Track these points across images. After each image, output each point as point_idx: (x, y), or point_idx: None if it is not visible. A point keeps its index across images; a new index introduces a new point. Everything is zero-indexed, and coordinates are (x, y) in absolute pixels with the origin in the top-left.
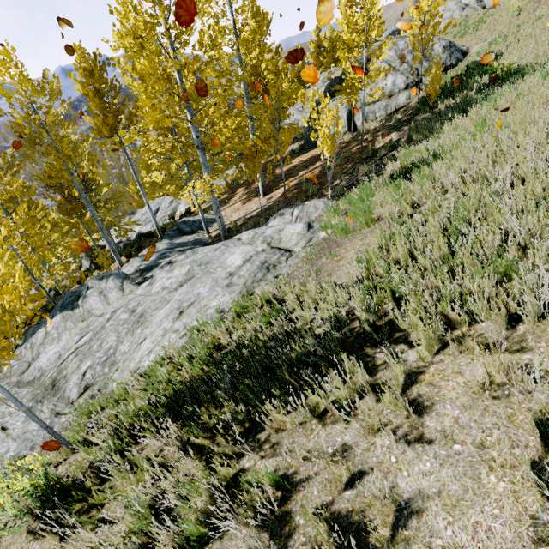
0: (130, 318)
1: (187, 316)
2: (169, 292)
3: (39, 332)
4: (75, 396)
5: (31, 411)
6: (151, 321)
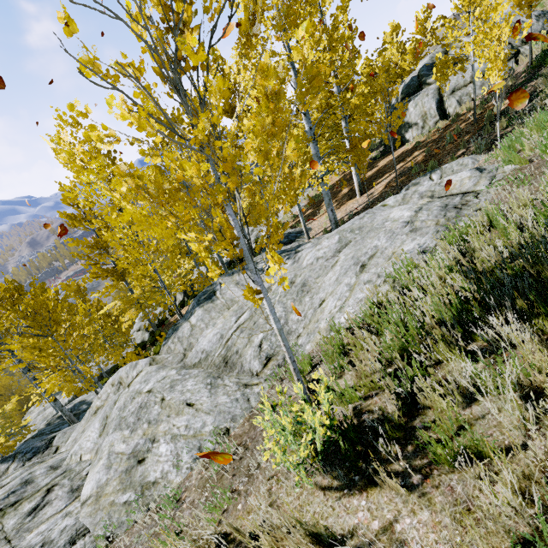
0: (291, 289)
1: (374, 266)
2: (326, 259)
3: (183, 327)
4: (258, 368)
5: (282, 332)
6: (318, 287)
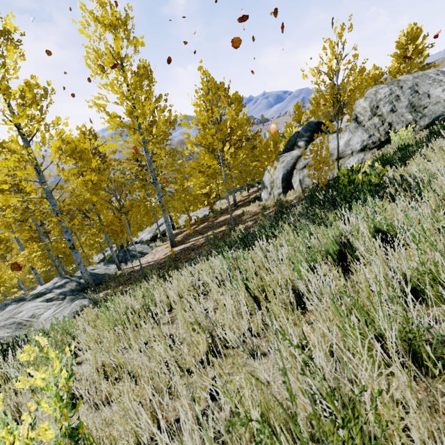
0: None
1: None
2: None
3: None
4: None
5: None
6: None
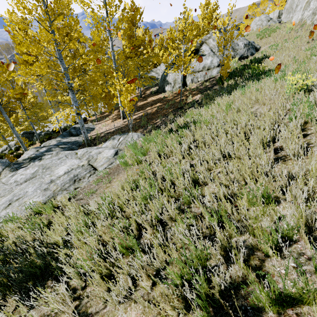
0: None
1: (11, 207)
2: (17, 185)
3: None
4: None
5: None
6: None
